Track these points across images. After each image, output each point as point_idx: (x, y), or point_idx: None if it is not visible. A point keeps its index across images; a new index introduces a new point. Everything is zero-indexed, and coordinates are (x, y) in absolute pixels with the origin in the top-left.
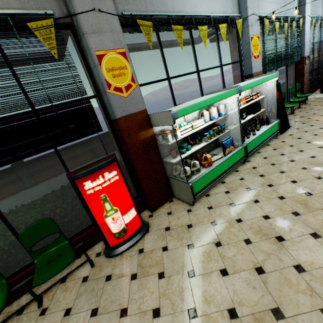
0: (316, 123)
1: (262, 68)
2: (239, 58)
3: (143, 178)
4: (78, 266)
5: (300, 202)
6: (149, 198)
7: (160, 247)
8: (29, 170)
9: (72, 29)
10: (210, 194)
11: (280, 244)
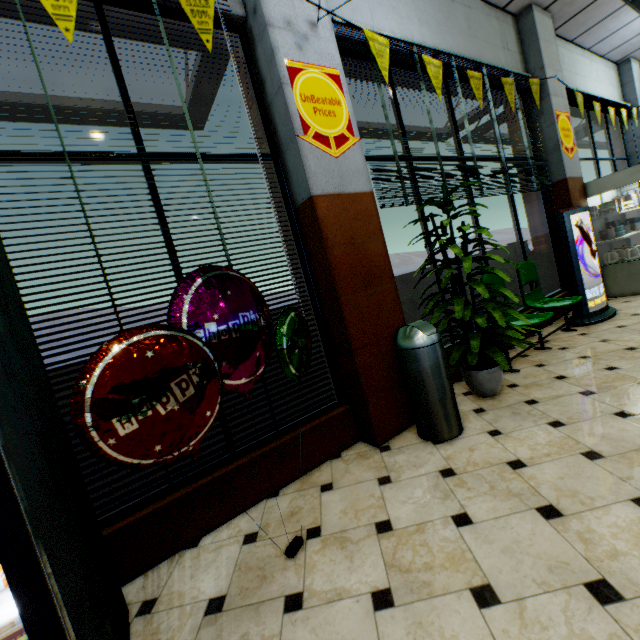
0: None
1: None
2: (626, 155)
3: None
4: (562, 326)
5: None
6: None
7: None
8: None
9: (523, 95)
10: None
11: None
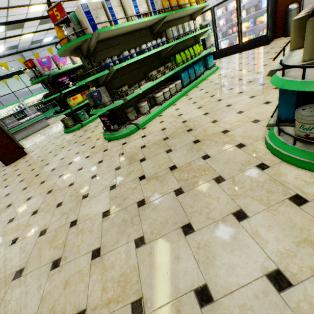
0: None
1: None
2: None
3: None
4: None
5: None
6: None
7: None
8: None
9: None
10: None
11: None
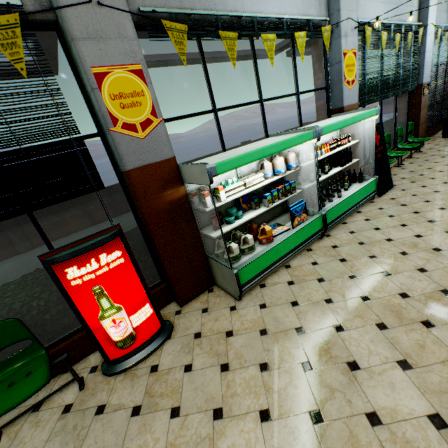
0: (430, 184)
1: (359, 99)
2: (326, 83)
3: (167, 258)
4: (60, 388)
5: (391, 307)
6: (176, 287)
7: (182, 365)
8: (23, 228)
9: (59, 29)
10: (266, 284)
11: (352, 374)
